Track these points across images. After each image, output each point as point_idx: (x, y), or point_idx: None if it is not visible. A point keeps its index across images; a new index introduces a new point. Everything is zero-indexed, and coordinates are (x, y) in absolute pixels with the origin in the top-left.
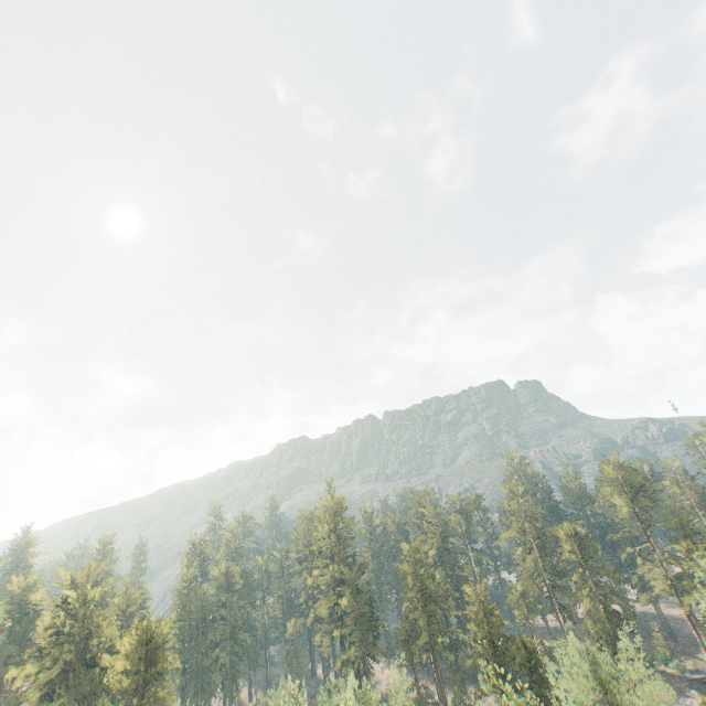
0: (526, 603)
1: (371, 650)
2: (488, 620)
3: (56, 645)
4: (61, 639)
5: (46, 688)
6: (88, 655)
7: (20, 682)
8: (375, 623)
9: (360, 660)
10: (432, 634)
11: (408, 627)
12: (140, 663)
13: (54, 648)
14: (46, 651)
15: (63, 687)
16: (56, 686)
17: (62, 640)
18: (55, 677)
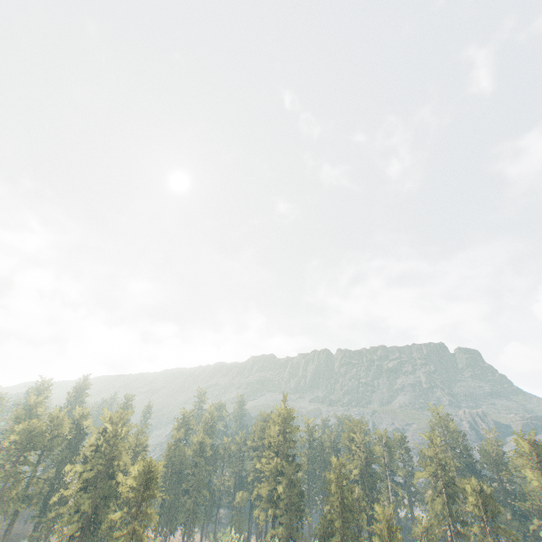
0: (428, 538)
1: (294, 533)
2: (390, 538)
3: (95, 458)
4: (98, 454)
5: (83, 485)
6: (111, 471)
7: (71, 474)
8: (301, 513)
9: (284, 538)
10: (344, 536)
11: (326, 524)
12: (141, 485)
13: (94, 459)
14: (89, 459)
15: (93, 487)
16: (88, 485)
17: (98, 455)
18: (90, 479)
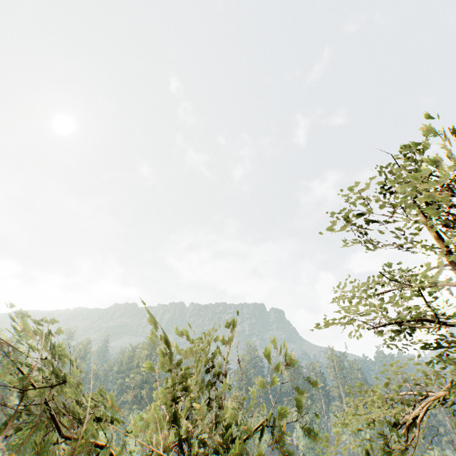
0: None
1: None
2: None
3: None
4: None
5: None
6: None
7: None
8: None
9: None
10: None
11: None
12: None
13: None
14: None
15: None
16: None
17: None
18: None
